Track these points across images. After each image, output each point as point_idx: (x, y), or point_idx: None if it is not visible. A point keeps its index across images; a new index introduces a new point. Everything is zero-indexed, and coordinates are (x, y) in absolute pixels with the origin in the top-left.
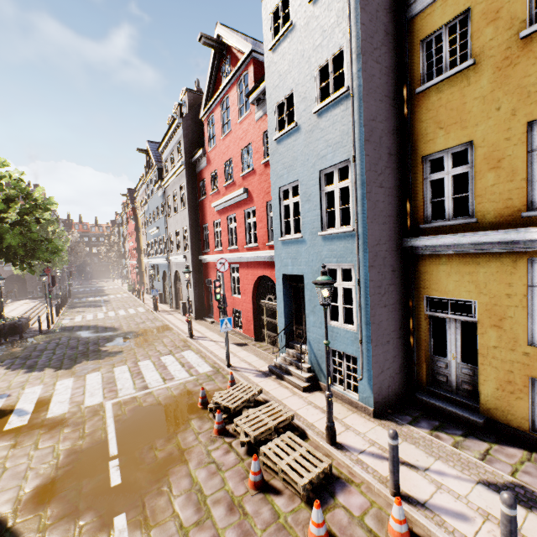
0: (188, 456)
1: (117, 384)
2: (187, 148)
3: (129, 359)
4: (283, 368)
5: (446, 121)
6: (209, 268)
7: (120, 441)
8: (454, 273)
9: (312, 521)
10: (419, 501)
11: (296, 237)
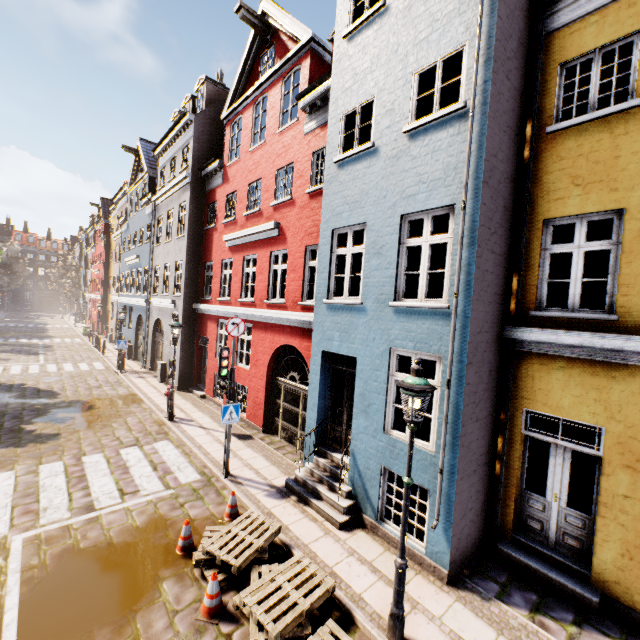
0: None
1: (39, 499)
2: (197, 156)
3: (68, 450)
4: (308, 486)
5: (587, 176)
6: (207, 321)
7: (25, 632)
8: (574, 384)
9: None
10: None
11: (352, 303)
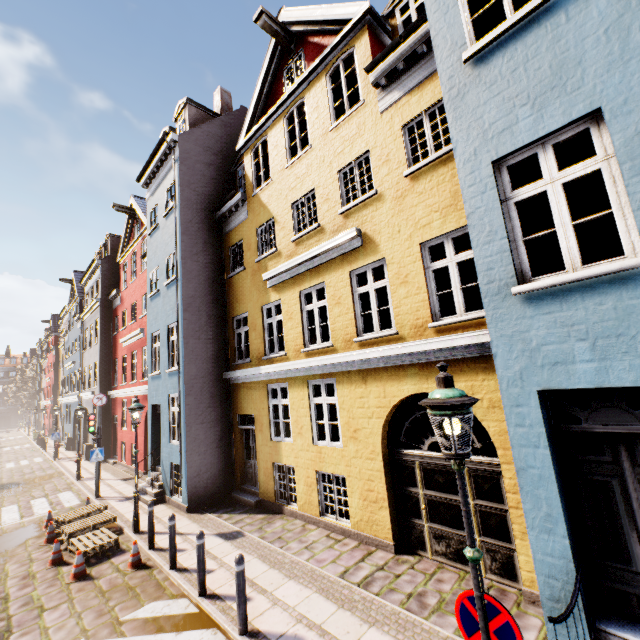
0: (9, 560)
1: None
2: (105, 286)
3: None
4: (144, 490)
5: (239, 298)
6: (117, 403)
7: None
8: (246, 396)
9: (74, 565)
10: (164, 548)
11: (157, 374)
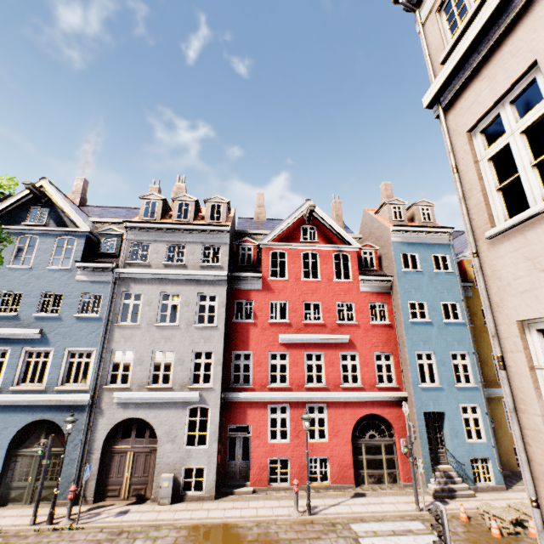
0: None
1: None
2: (229, 259)
3: None
4: (445, 489)
5: None
6: (246, 409)
7: None
8: None
9: None
10: None
11: (438, 386)
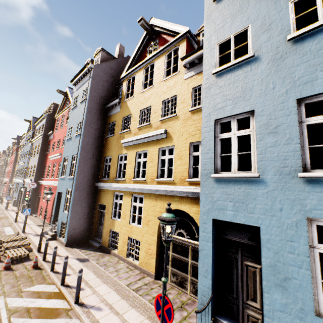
0: None
1: None
2: (46, 128)
3: None
4: (47, 232)
5: (109, 148)
6: (42, 187)
7: None
8: (104, 195)
9: (5, 262)
10: (50, 261)
11: (63, 177)
